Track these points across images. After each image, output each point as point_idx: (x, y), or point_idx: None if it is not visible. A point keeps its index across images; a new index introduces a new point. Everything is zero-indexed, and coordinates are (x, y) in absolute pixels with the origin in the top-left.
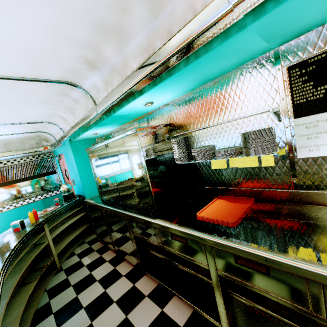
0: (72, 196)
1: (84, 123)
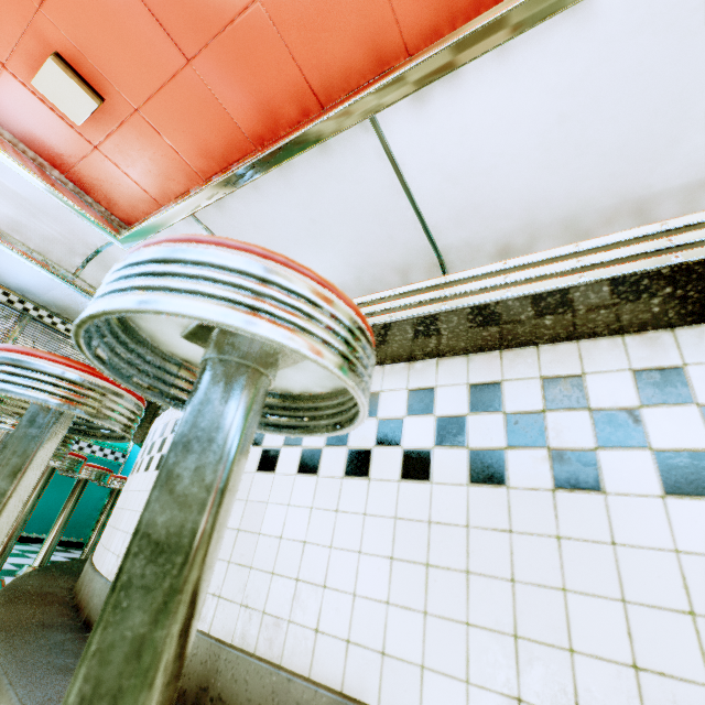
0: None
1: None
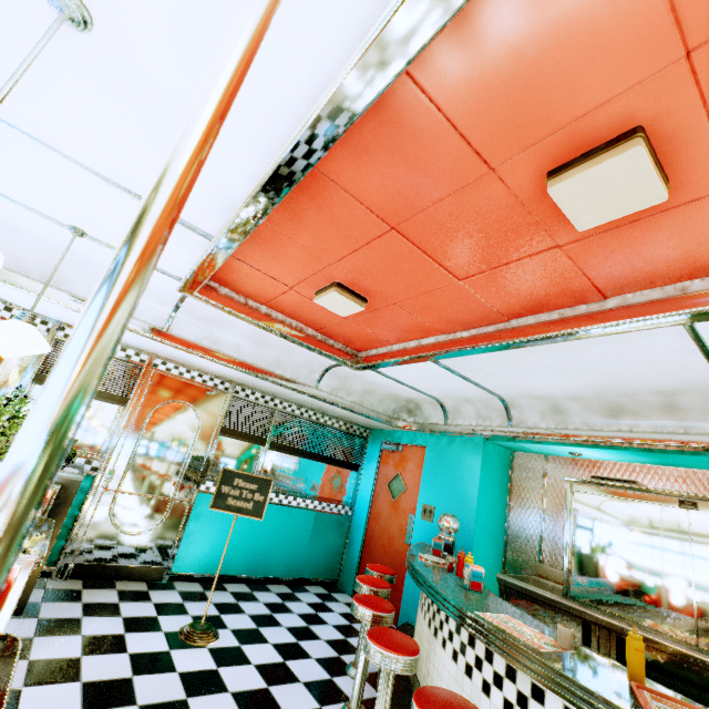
0: (454, 548)
1: (651, 443)
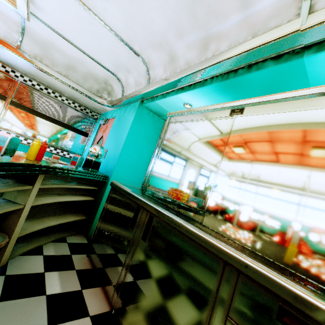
0: (97, 166)
1: (222, 58)
